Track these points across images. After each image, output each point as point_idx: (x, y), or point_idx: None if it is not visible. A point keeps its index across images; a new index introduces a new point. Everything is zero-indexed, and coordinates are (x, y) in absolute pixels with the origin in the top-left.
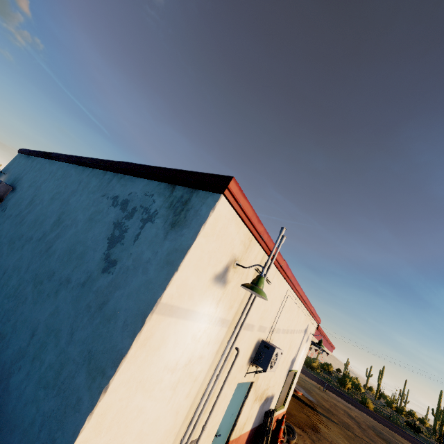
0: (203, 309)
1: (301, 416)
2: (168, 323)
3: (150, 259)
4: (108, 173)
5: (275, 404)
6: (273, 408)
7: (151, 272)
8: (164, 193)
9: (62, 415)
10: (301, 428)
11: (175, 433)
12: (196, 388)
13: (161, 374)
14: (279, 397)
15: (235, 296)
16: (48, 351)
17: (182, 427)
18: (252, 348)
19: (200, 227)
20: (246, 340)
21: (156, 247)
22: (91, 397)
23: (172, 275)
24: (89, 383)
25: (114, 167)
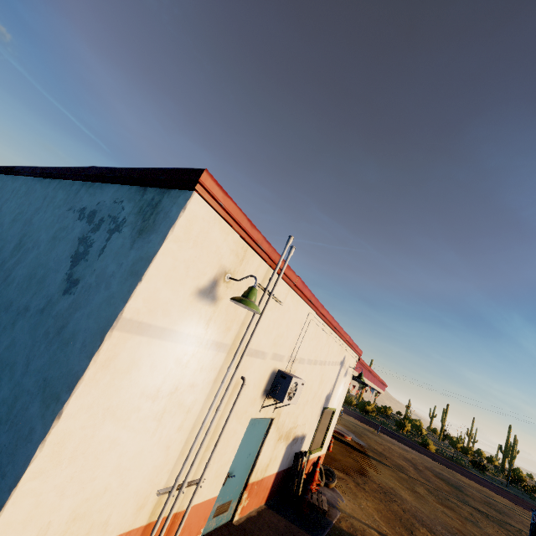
0: (187, 328)
1: (347, 461)
2: (137, 343)
3: (114, 272)
4: (76, 182)
5: (308, 446)
6: (307, 450)
7: (114, 286)
8: (134, 198)
9: (13, 449)
10: (345, 472)
11: (168, 470)
12: (191, 421)
13: (138, 402)
14: (313, 438)
15: (232, 316)
16: (2, 386)
17: (178, 464)
18: (267, 379)
19: (168, 230)
20: (256, 370)
21: (121, 258)
22: (44, 425)
23: (135, 286)
24: (42, 412)
25: (81, 174)
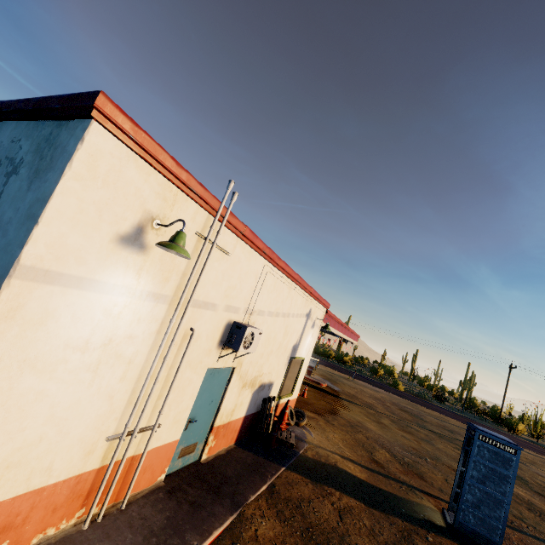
0: (112, 278)
1: (320, 404)
2: (48, 293)
3: (11, 218)
4: None
5: (277, 392)
6: (276, 396)
7: (11, 233)
8: (32, 135)
9: None
10: (317, 413)
11: (116, 418)
12: (136, 372)
13: (63, 354)
14: (281, 385)
15: (169, 266)
16: None
17: (127, 412)
18: (222, 331)
19: (65, 166)
20: (208, 321)
21: (18, 202)
22: None
23: (31, 229)
24: None
25: None
